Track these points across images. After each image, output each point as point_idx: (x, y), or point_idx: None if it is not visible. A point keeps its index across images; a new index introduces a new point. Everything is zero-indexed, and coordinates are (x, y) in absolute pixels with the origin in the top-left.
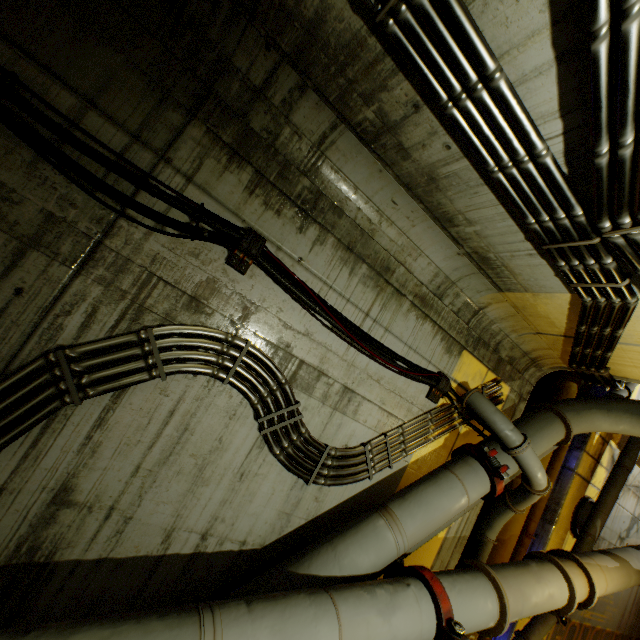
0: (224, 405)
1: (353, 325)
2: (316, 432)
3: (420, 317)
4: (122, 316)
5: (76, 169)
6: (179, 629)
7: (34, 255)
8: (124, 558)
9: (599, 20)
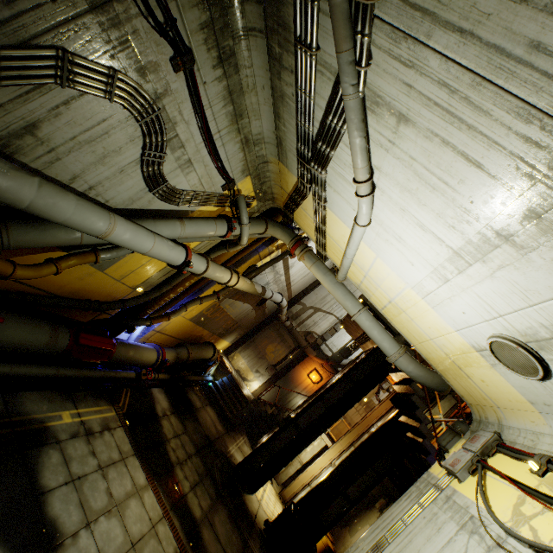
0: (131, 133)
1: (211, 134)
2: (166, 172)
3: (241, 149)
4: (103, 53)
5: None
6: (103, 211)
7: None
8: (49, 176)
9: (330, 117)
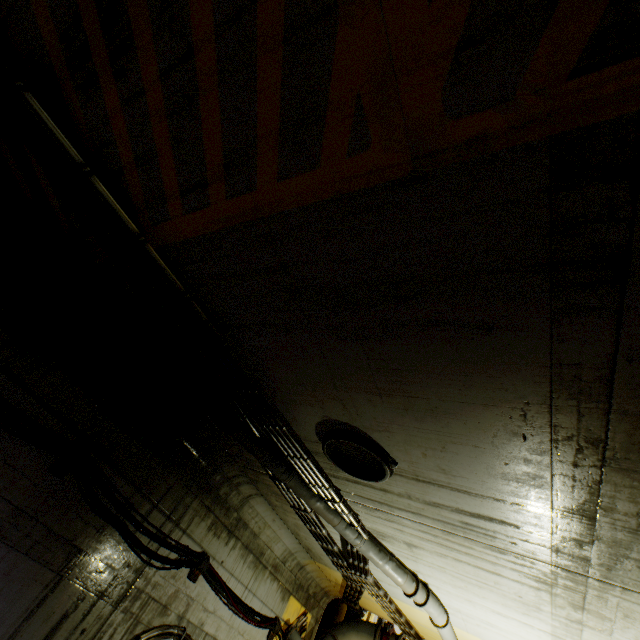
0: None
1: (240, 599)
2: None
3: (273, 579)
4: (126, 631)
5: (141, 547)
6: None
7: (100, 603)
8: None
9: (348, 546)
